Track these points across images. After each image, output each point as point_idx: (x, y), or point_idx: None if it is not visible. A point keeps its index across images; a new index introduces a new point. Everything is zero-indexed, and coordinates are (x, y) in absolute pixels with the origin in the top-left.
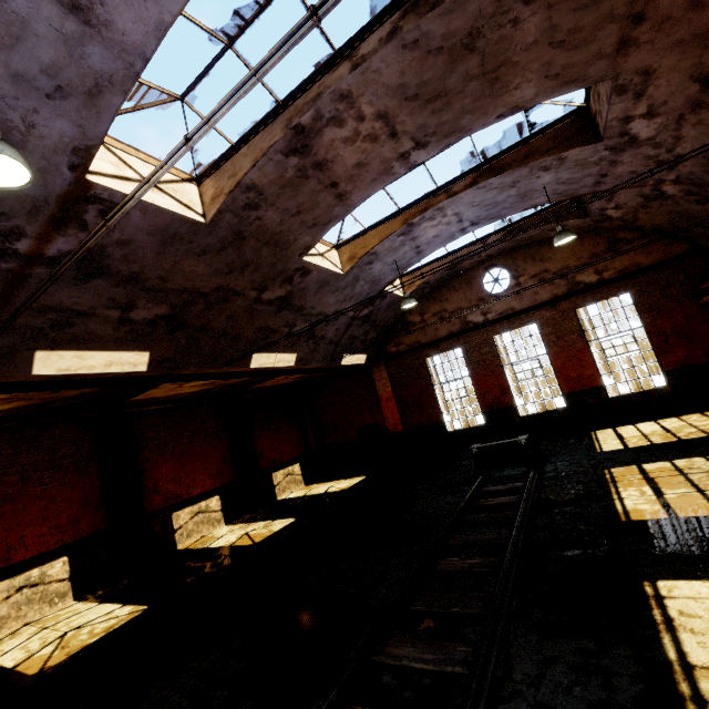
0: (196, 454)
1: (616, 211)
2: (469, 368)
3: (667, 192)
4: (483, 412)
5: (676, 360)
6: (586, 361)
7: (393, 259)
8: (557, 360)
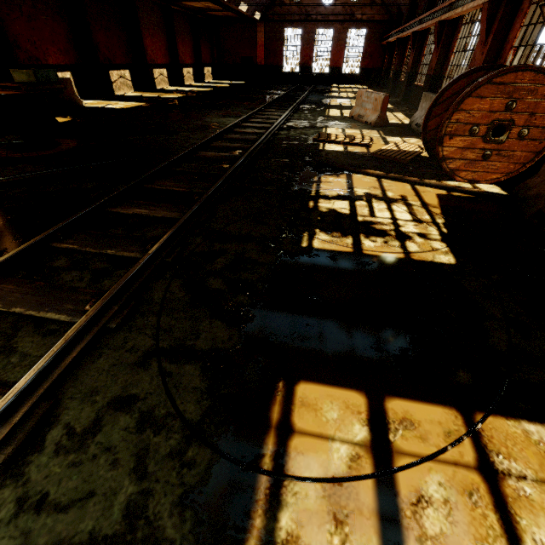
0: (186, 43)
1: None
2: (301, 42)
3: None
4: (300, 66)
5: (365, 65)
6: (342, 55)
7: None
8: (333, 51)
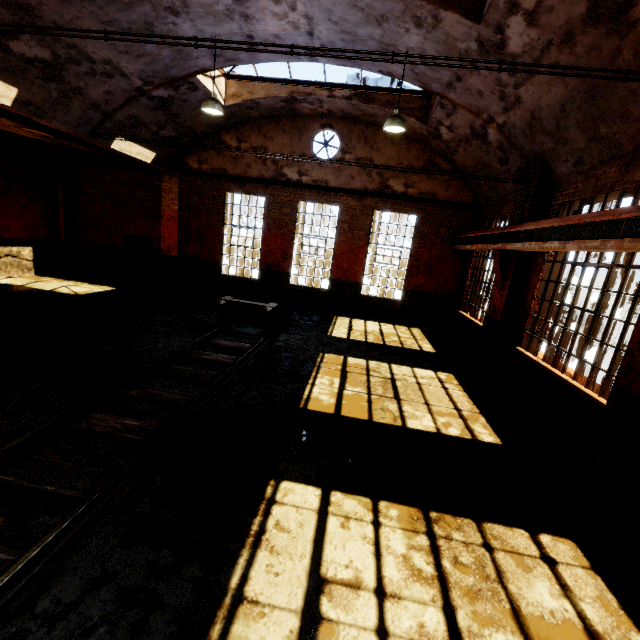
0: None
1: (448, 132)
2: (264, 221)
3: (489, 135)
4: (260, 268)
5: (416, 284)
6: (360, 259)
7: (214, 33)
8: (340, 248)
